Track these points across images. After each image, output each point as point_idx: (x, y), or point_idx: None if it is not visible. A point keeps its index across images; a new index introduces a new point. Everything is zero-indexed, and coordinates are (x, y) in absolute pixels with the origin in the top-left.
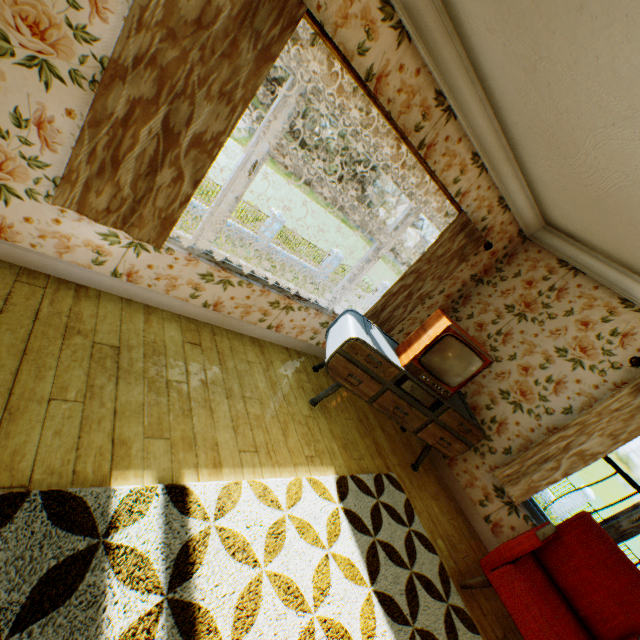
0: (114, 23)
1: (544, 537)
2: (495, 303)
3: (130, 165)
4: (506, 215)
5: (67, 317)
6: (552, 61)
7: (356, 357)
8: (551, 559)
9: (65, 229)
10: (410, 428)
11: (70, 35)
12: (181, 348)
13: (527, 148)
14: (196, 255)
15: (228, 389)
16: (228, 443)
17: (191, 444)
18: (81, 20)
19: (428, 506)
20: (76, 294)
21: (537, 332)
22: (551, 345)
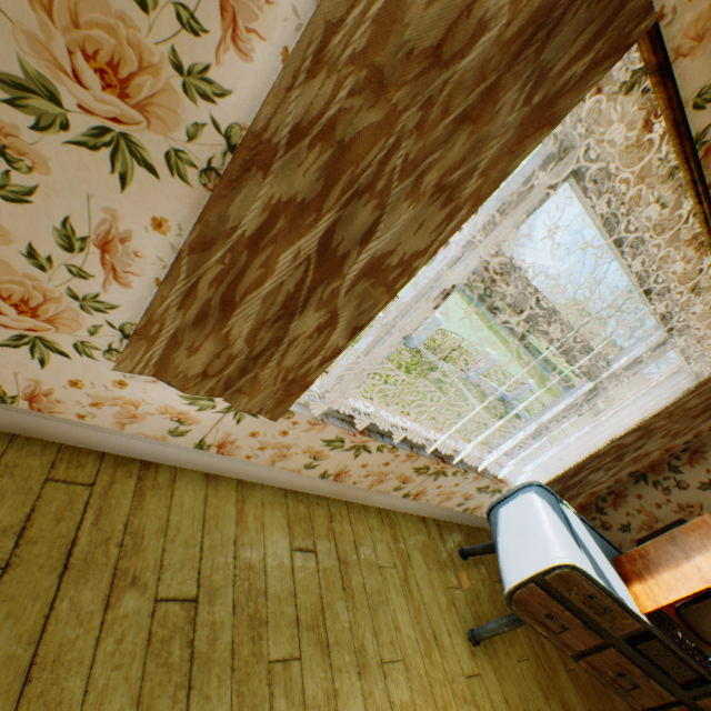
0: (262, 59)
1: None
2: None
3: (251, 308)
4: None
5: (118, 546)
6: None
7: (565, 593)
8: None
9: (132, 392)
10: (636, 704)
11: (175, 84)
12: (288, 567)
13: None
14: (323, 413)
15: (358, 649)
16: None
17: None
18: (199, 54)
19: None
20: (138, 485)
21: None
22: None
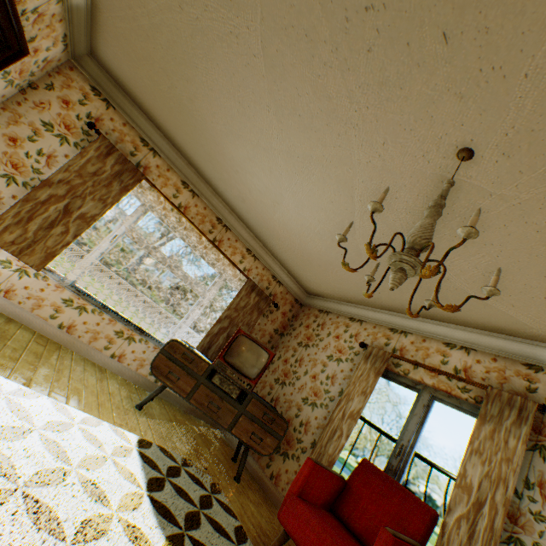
0: (55, 170)
1: (321, 464)
2: (292, 343)
3: (39, 221)
4: (282, 287)
5: None
6: (245, 194)
7: (175, 355)
8: (347, 509)
9: None
10: (225, 424)
11: (31, 170)
12: (28, 340)
13: (269, 242)
14: (65, 286)
15: (58, 368)
16: (42, 383)
17: (9, 369)
18: (39, 167)
19: (244, 503)
20: None
21: (316, 351)
22: (324, 355)
